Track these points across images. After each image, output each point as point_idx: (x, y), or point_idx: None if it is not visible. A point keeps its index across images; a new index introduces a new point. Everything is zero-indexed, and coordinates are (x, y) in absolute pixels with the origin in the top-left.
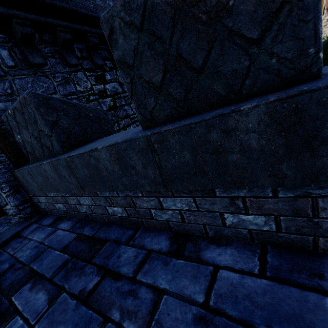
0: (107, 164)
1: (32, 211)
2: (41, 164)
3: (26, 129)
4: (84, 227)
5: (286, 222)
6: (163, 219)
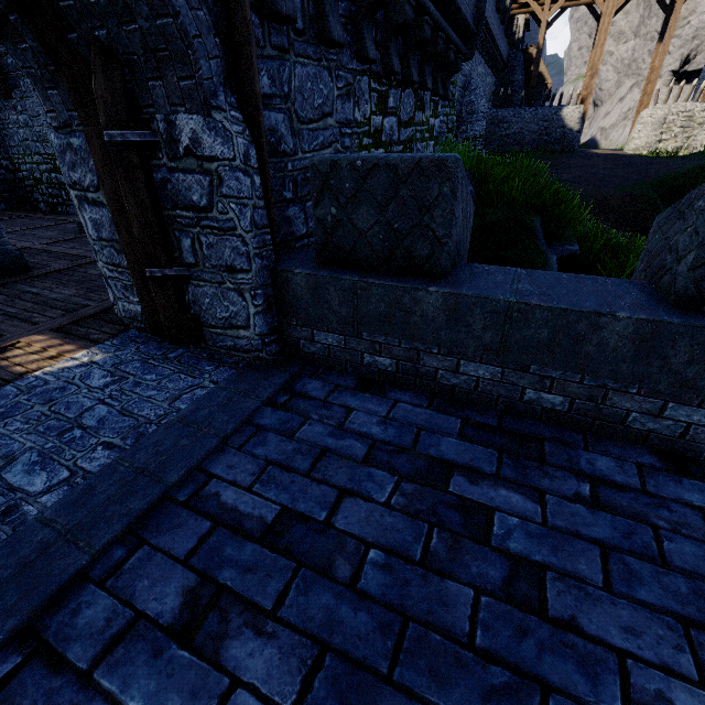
0: (611, 339)
1: (277, 351)
2: (418, 288)
3: (378, 209)
4: (454, 409)
5: None
6: (644, 428)
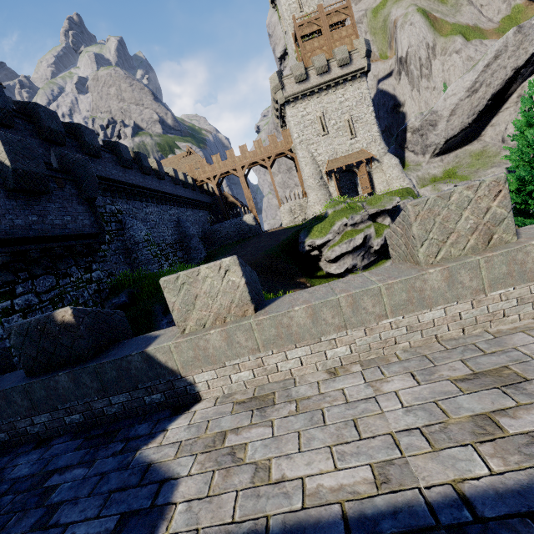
0: None
1: None
2: None
3: None
4: None
5: (86, 414)
6: (36, 432)
